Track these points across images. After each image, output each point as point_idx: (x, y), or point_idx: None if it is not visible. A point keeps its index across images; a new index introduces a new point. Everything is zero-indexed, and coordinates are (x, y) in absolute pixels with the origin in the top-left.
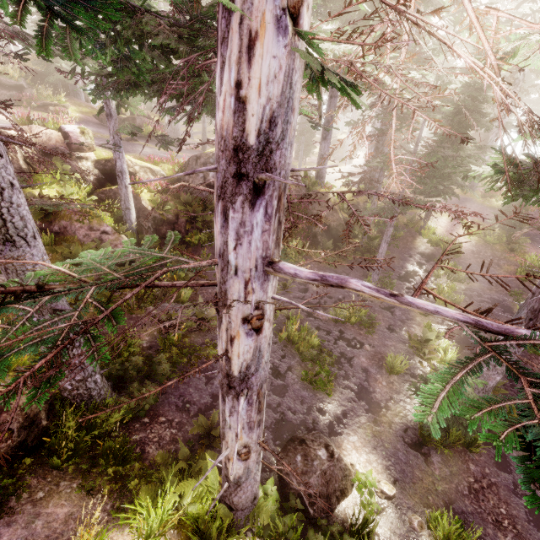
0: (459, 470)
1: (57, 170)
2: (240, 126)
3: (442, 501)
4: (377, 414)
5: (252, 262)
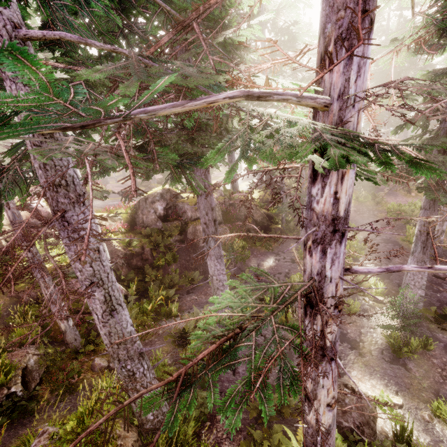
0: (428, 366)
1: None
2: (336, 209)
3: (432, 394)
4: (359, 348)
5: (339, 272)
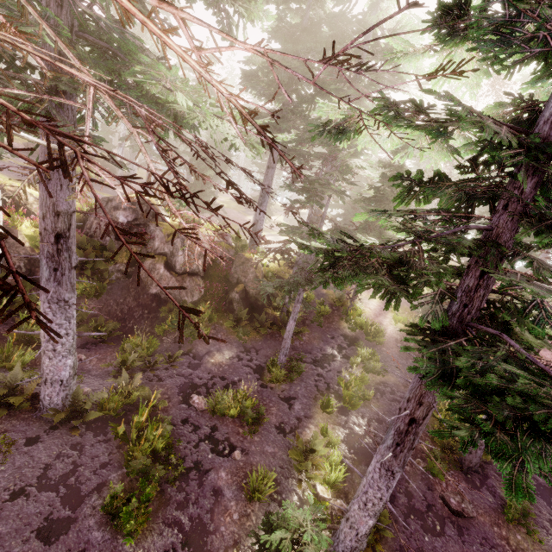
0: None
1: None
2: None
3: None
4: None
5: None
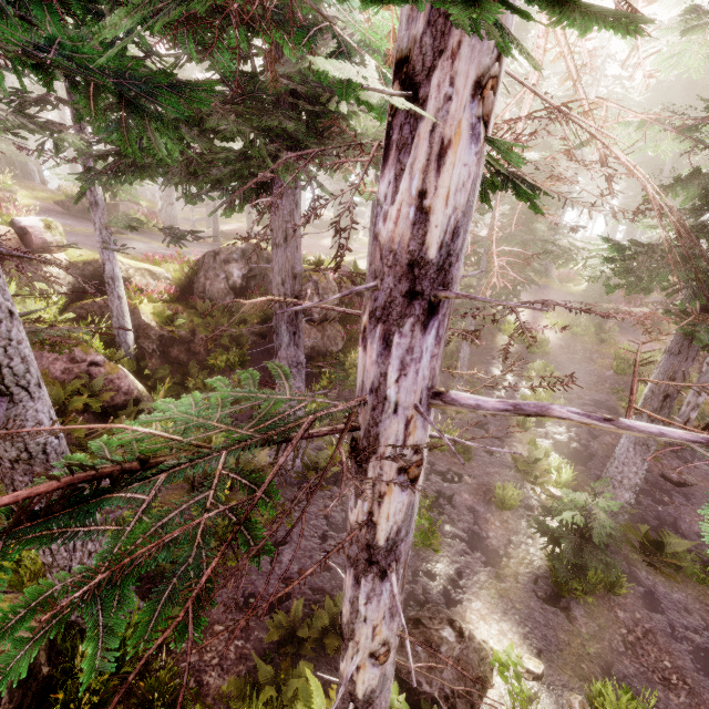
0: (607, 621)
1: (10, 279)
2: (420, 239)
3: (598, 667)
4: (498, 566)
5: (417, 396)
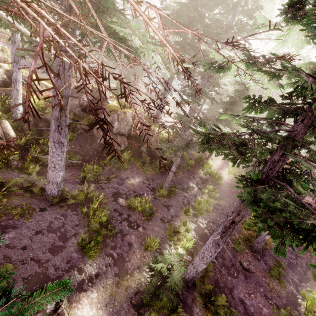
0: None
1: None
2: None
3: None
4: (122, 278)
5: None
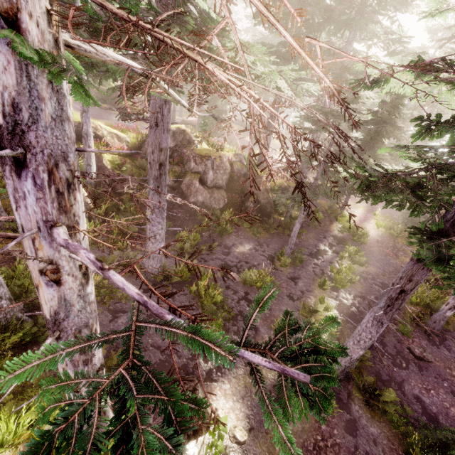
0: (311, 427)
1: None
2: None
3: None
4: None
5: (34, 224)
